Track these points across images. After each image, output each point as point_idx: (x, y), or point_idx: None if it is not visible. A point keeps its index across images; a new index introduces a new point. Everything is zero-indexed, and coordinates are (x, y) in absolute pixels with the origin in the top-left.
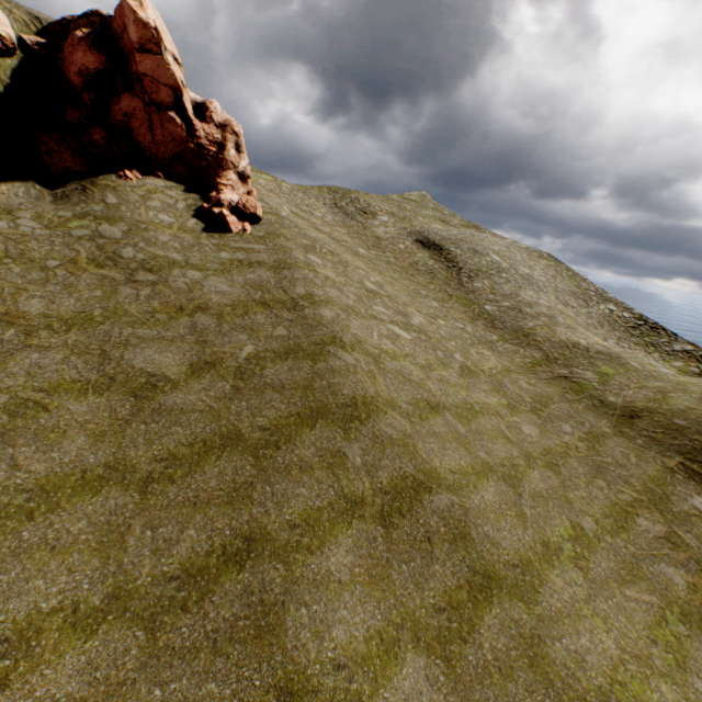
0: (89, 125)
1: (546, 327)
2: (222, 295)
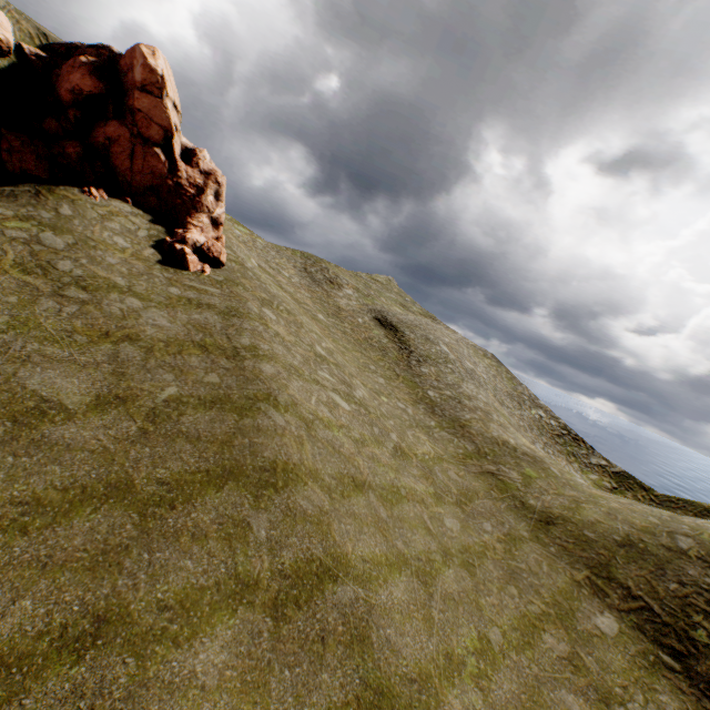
0: (66, 138)
1: (481, 421)
2: (158, 329)
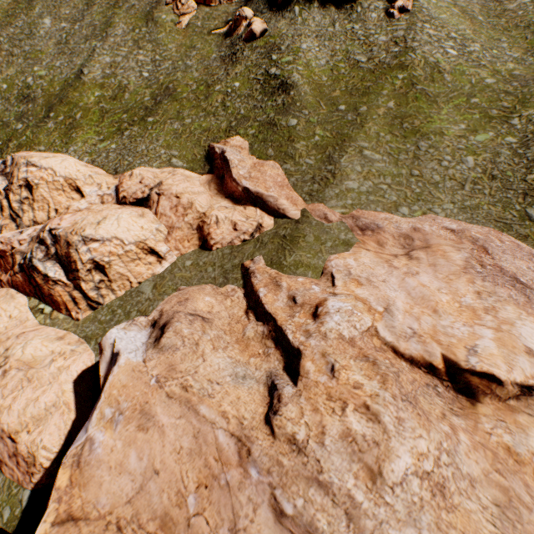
0: None
1: None
2: (382, 43)
